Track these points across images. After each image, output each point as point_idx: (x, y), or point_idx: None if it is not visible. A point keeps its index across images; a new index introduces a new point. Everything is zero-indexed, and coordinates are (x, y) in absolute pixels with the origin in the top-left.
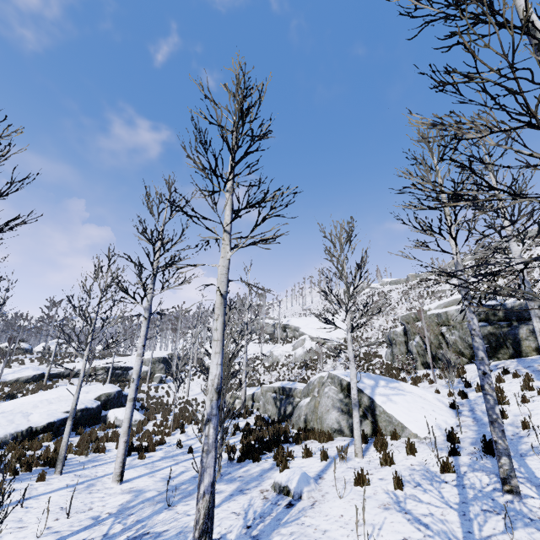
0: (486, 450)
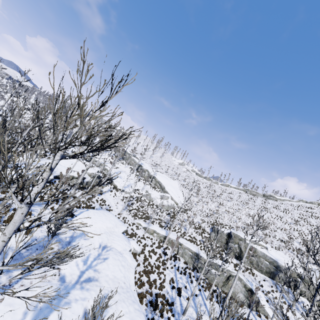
0: None
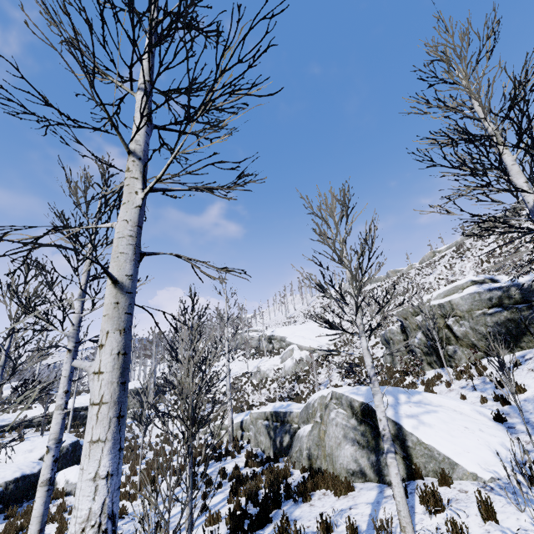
0: None
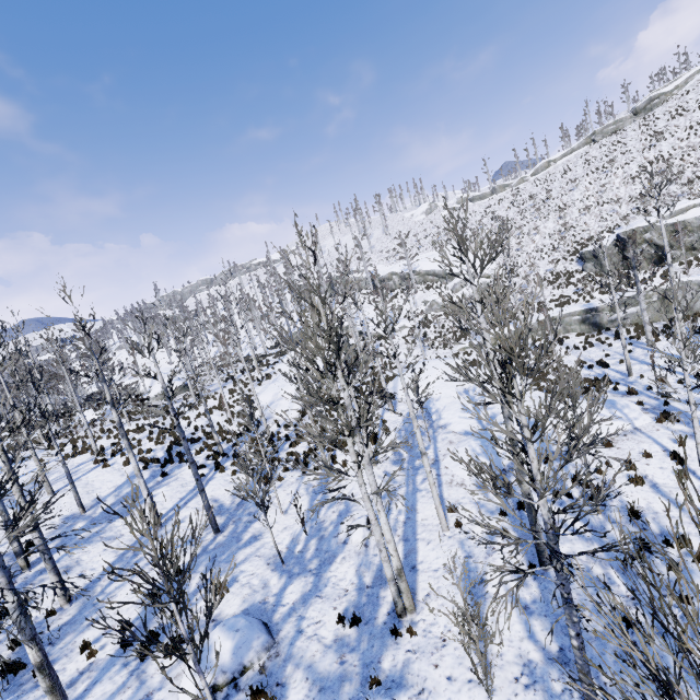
0: None
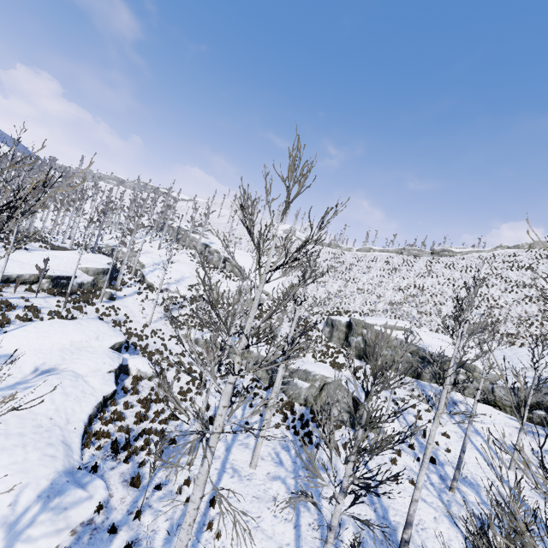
0: (430, 460)
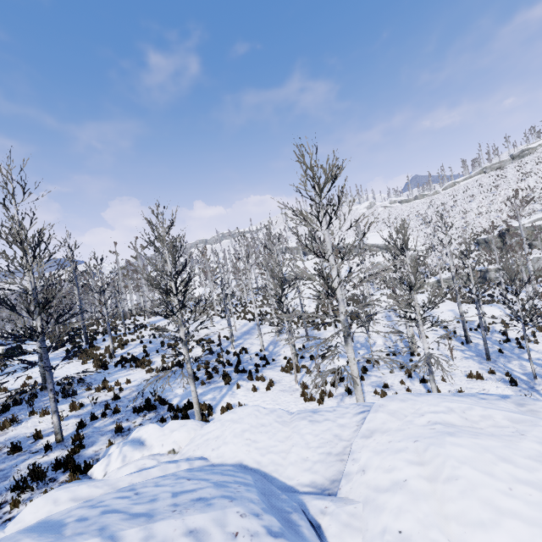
0: None
